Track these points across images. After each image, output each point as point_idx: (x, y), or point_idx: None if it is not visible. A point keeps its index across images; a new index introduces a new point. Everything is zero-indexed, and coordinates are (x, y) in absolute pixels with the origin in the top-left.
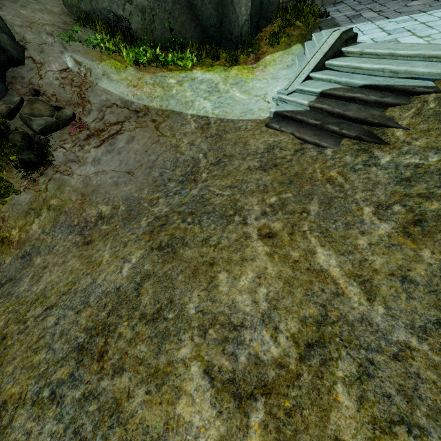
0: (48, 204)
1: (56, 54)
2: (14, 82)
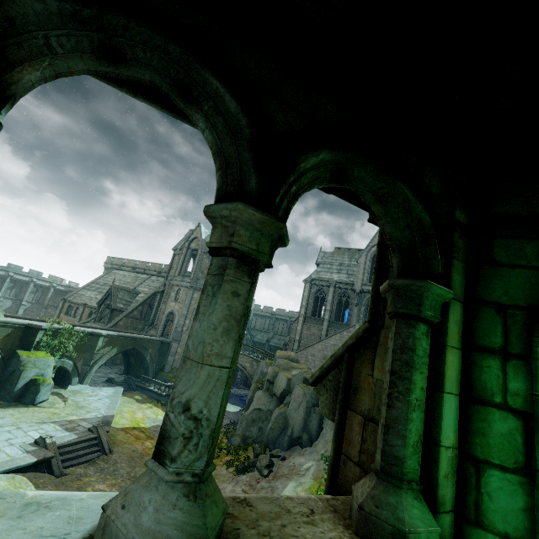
0: (215, 479)
1: (312, 457)
2: (291, 450)
